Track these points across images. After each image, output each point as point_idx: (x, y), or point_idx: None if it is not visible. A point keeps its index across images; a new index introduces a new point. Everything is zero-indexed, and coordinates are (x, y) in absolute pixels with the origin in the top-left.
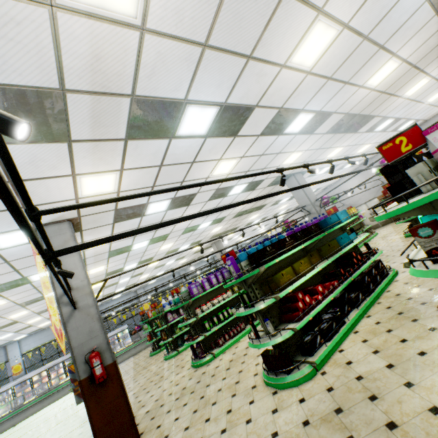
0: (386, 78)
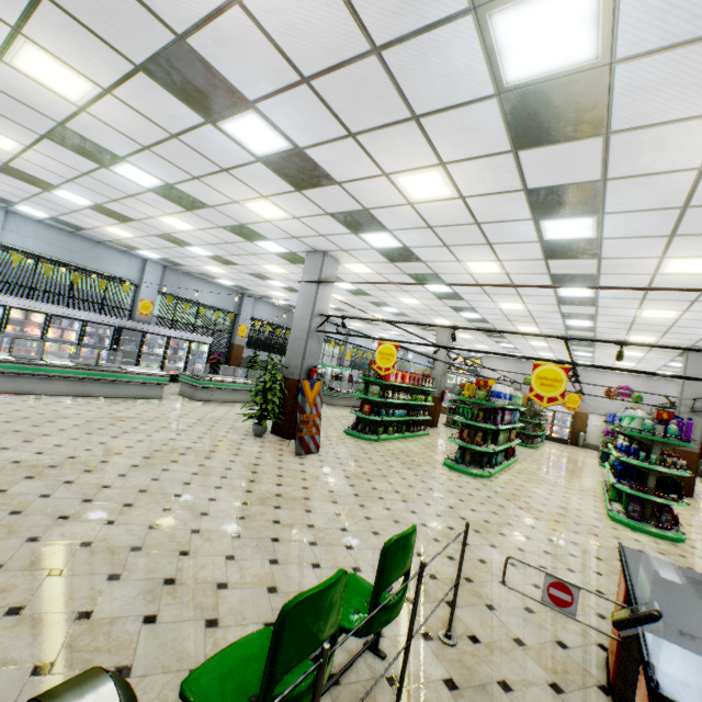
0: None
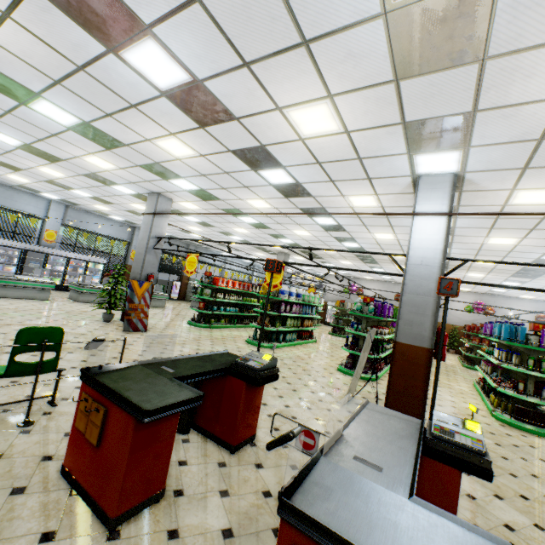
0: None
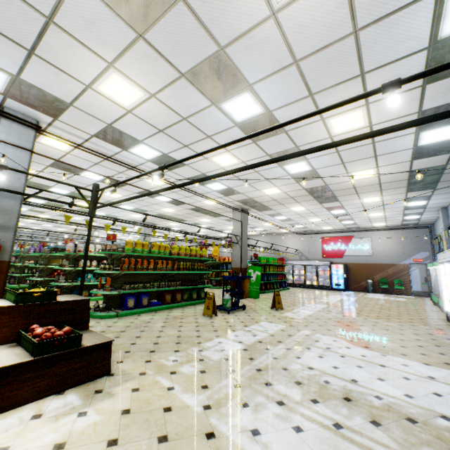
0: (174, 211)
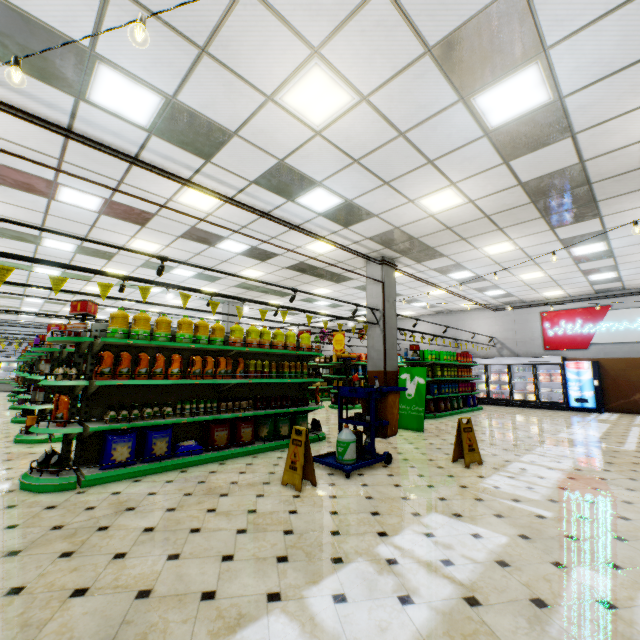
0: (263, 276)
